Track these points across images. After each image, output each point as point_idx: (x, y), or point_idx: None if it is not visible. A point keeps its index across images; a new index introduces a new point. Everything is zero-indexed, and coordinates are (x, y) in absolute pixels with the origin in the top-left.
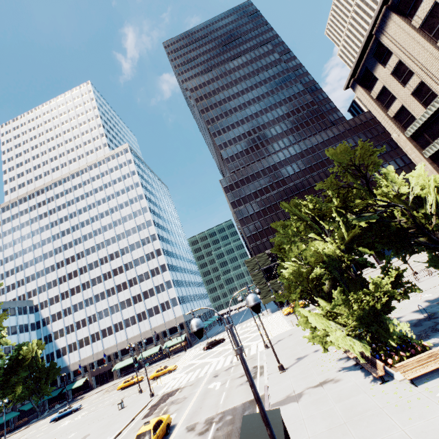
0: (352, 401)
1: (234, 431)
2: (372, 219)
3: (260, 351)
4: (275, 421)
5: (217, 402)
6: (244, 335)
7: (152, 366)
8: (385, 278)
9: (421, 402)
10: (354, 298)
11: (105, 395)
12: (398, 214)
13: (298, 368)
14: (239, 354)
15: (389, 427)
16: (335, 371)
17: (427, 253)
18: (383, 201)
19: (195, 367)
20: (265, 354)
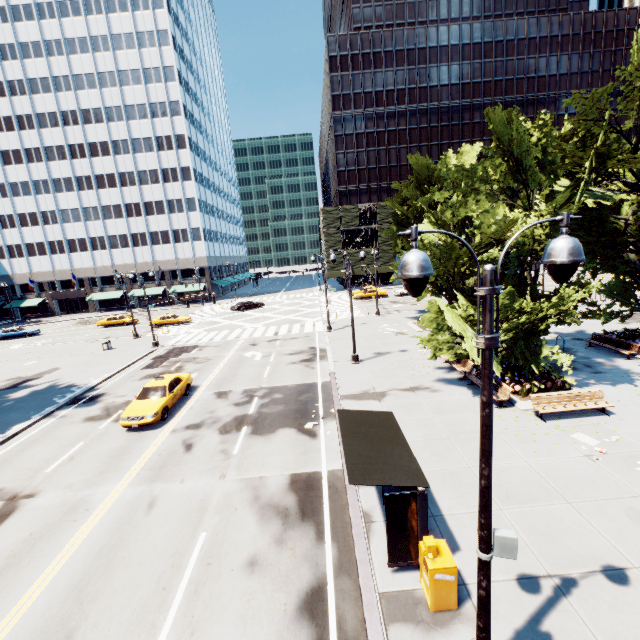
0: (458, 417)
1: (287, 413)
2: (606, 200)
3: (319, 332)
4: (391, 428)
5: (259, 375)
6: (293, 307)
7: (151, 310)
8: (580, 293)
9: (550, 438)
10: (531, 306)
11: (77, 327)
12: (633, 207)
13: (377, 363)
14: (492, 348)
15: (509, 455)
16: (432, 380)
17: (614, 278)
18: (637, 176)
19: (219, 327)
20: (328, 337)
